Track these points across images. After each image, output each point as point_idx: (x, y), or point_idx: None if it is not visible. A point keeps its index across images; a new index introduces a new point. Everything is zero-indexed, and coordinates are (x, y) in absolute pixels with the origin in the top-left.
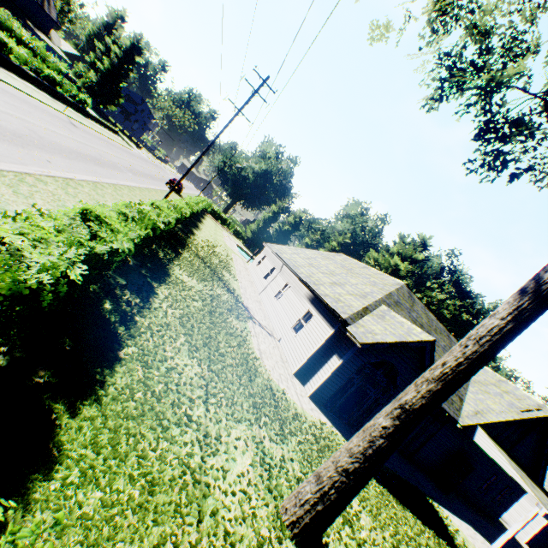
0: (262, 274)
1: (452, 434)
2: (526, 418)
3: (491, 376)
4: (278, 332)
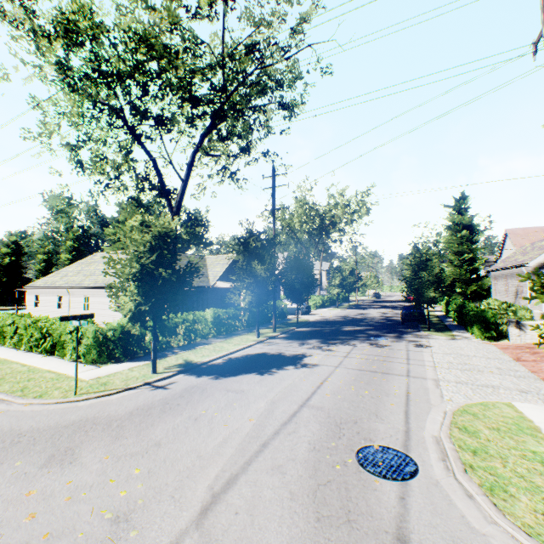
0: (53, 307)
1: (214, 292)
2: (229, 265)
3: (214, 258)
4: (110, 321)
